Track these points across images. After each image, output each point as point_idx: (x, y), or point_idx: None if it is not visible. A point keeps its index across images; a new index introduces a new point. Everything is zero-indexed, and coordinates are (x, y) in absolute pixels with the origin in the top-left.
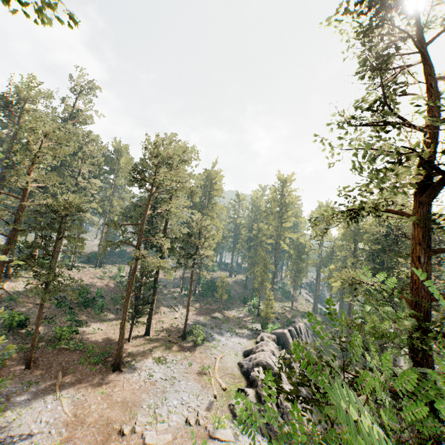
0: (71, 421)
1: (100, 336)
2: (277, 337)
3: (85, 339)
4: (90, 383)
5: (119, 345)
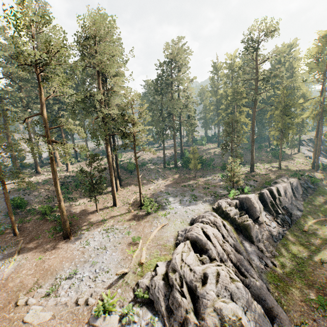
0: (1, 283)
1: (80, 209)
2: (241, 202)
3: (67, 212)
4: (41, 249)
5: (62, 220)
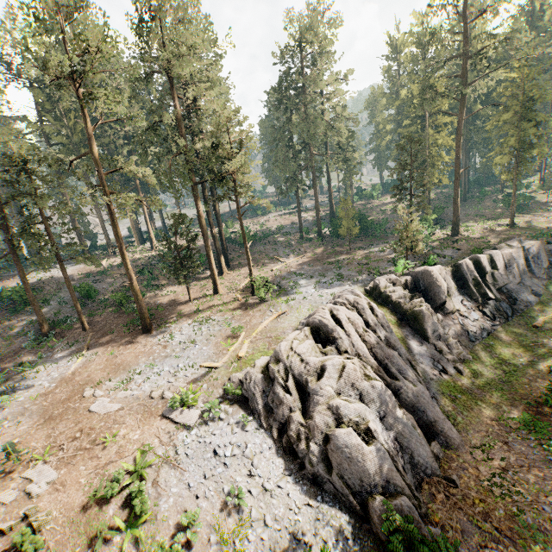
0: (67, 378)
1: (168, 299)
2: (415, 280)
3: (150, 303)
4: (114, 344)
5: (138, 307)
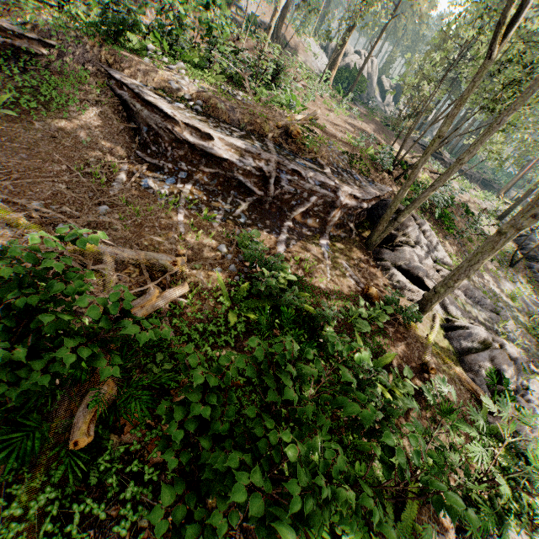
0: None
1: None
2: (396, 88)
3: None
4: None
5: None
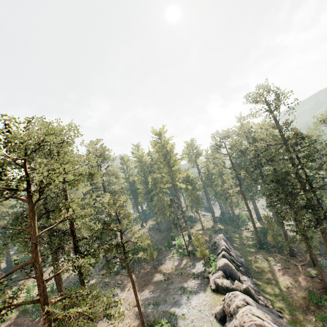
0: None
1: None
2: (223, 271)
3: None
4: None
5: None
